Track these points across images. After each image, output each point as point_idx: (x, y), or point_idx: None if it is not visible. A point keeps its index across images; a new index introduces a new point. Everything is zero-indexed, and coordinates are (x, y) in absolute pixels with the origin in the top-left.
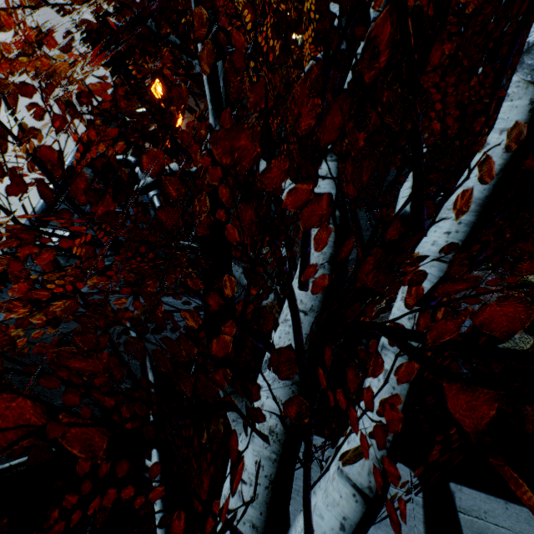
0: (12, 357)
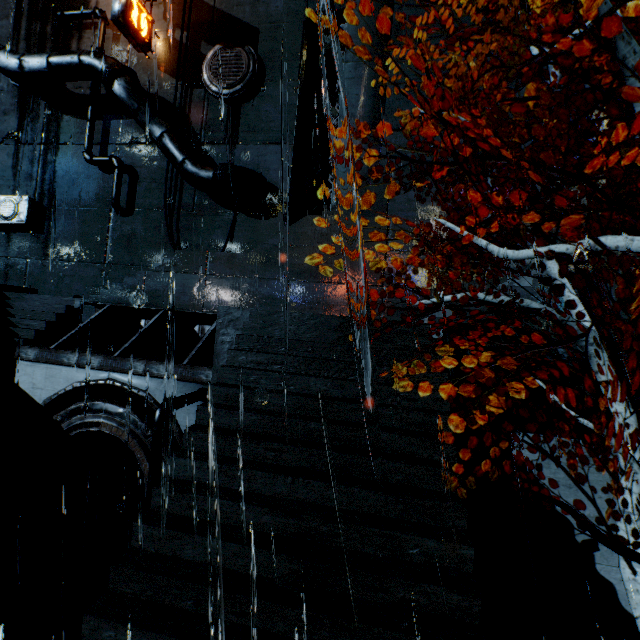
0: (268, 435)
